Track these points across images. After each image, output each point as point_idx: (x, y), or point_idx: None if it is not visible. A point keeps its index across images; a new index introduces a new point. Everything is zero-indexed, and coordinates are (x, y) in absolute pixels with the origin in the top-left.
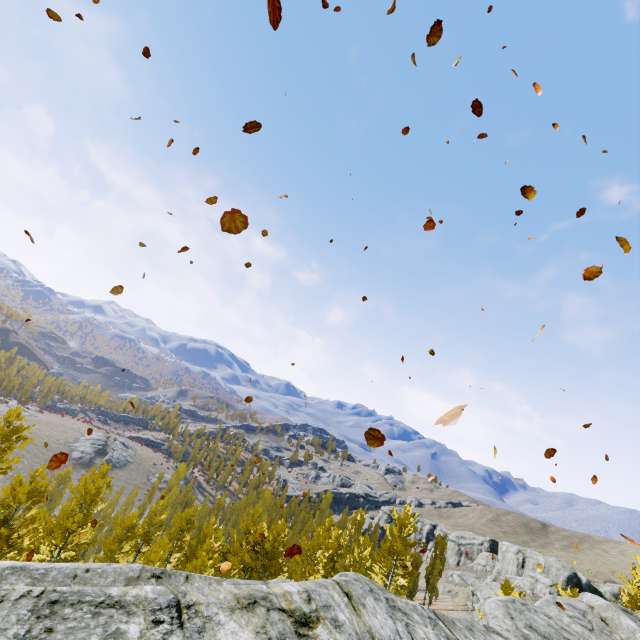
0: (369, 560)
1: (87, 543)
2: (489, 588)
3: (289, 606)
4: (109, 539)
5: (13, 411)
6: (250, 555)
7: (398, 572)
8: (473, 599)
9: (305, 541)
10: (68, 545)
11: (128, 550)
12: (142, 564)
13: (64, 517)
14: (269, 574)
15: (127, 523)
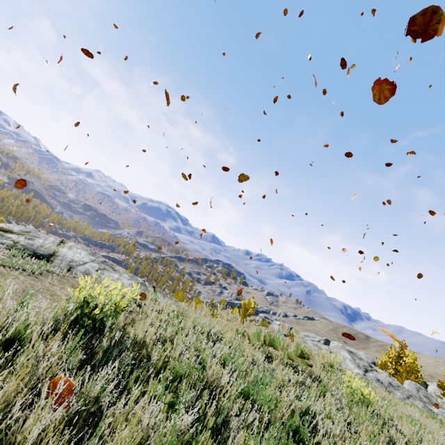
0: None
1: None
2: None
3: (4, 227)
4: None
5: None
6: None
7: None
8: None
9: None
10: None
11: None
12: None
13: None
14: None
15: None
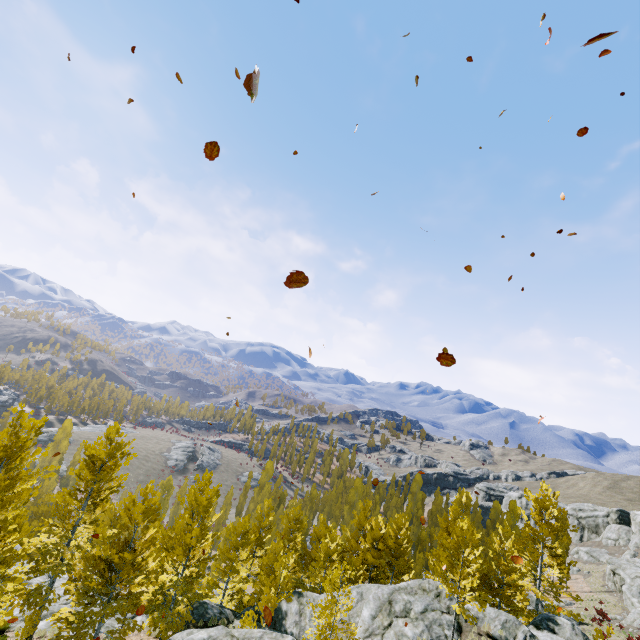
0: (514, 551)
1: (209, 558)
2: (633, 566)
3: None
4: (225, 547)
5: (112, 428)
6: (372, 554)
7: (547, 562)
8: (615, 579)
9: (448, 539)
10: (190, 560)
11: (246, 558)
12: (260, 569)
13: (181, 533)
14: (394, 572)
15: (239, 530)
